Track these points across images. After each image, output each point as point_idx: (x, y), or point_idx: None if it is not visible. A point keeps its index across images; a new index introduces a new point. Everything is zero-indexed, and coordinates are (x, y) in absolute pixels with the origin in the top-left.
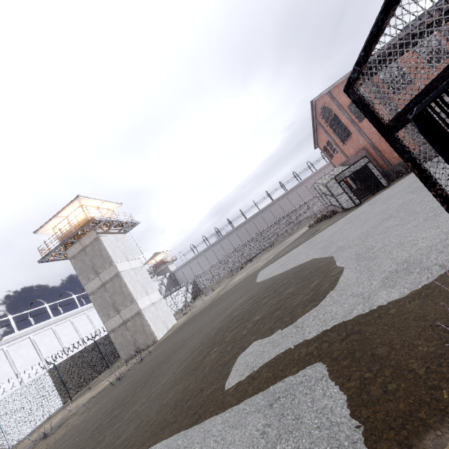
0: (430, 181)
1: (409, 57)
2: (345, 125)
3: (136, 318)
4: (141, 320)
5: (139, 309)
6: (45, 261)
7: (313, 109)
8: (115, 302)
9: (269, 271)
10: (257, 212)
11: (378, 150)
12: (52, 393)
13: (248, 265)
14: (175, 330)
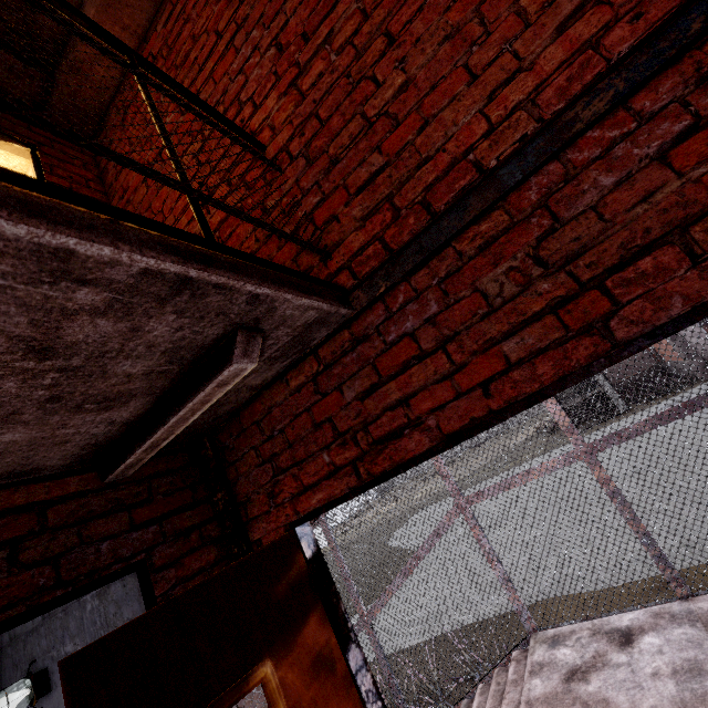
0: None
1: None
2: None
3: None
4: None
5: None
6: None
7: None
8: None
9: (412, 522)
10: None
11: None
12: None
13: (455, 465)
14: None
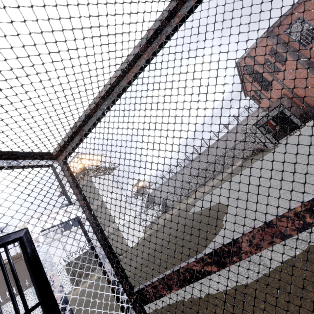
0: (104, 270)
1: None
2: (265, 77)
3: (115, 233)
4: (118, 234)
5: (117, 226)
6: (62, 195)
7: (238, 68)
8: (102, 221)
9: (199, 204)
10: (207, 148)
11: (296, 95)
12: (66, 280)
13: (199, 190)
14: (140, 242)
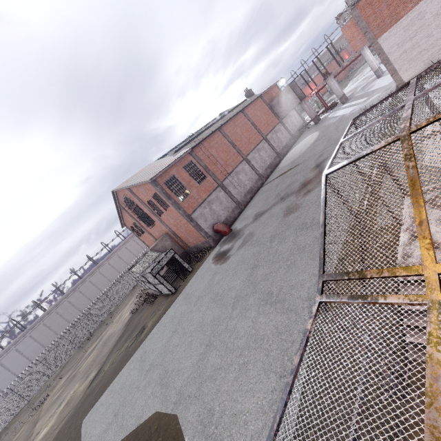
0: None
1: (184, 176)
2: (148, 214)
3: None
4: None
5: None
6: None
7: (115, 197)
8: None
9: (98, 427)
10: (62, 298)
11: (178, 236)
12: None
13: (58, 385)
14: None
